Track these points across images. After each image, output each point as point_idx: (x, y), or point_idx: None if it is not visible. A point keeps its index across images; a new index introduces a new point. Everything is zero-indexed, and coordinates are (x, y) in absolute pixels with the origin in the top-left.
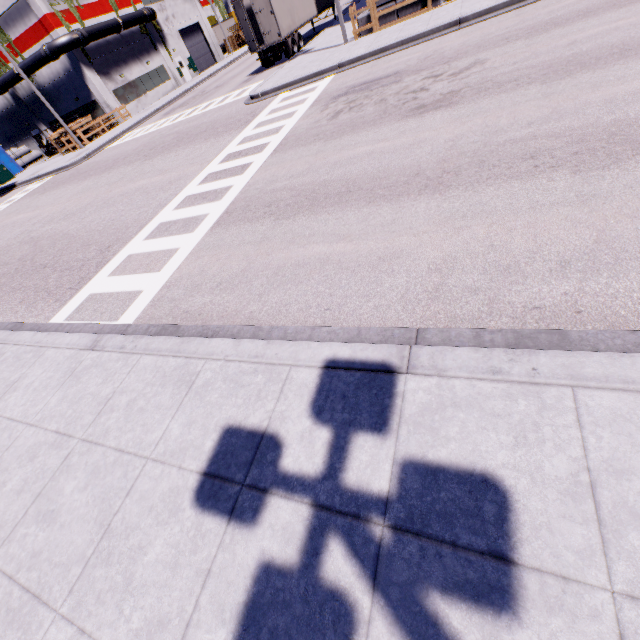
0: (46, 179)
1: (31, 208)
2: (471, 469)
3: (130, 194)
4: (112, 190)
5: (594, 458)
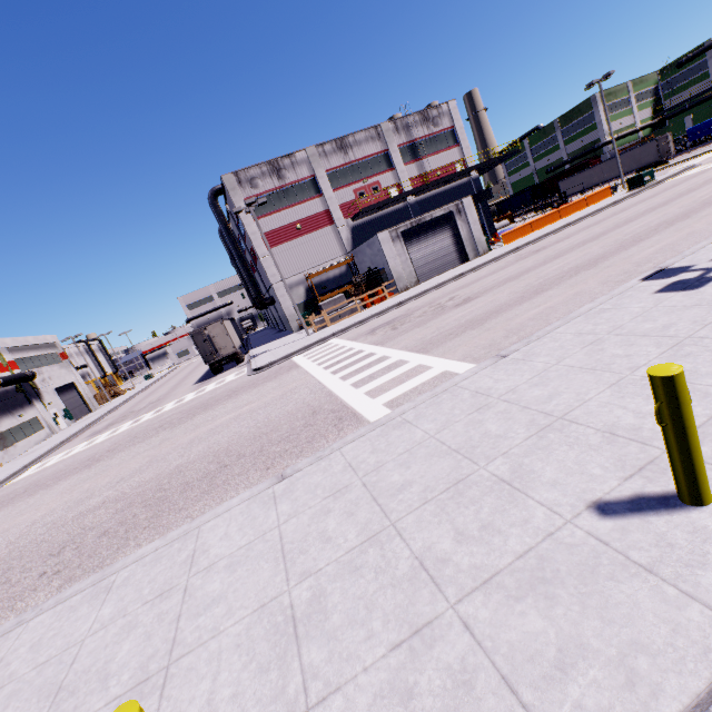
0: None
1: None
2: None
3: (230, 421)
4: (175, 442)
5: None
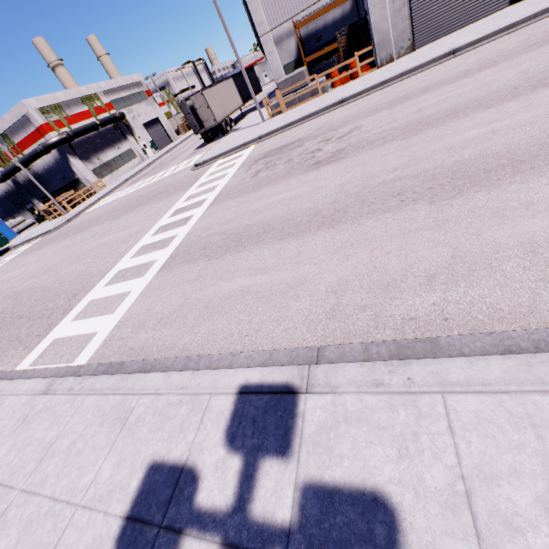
0: (35, 241)
1: (19, 266)
2: (362, 487)
3: (98, 248)
4: (84, 246)
5: (466, 464)
